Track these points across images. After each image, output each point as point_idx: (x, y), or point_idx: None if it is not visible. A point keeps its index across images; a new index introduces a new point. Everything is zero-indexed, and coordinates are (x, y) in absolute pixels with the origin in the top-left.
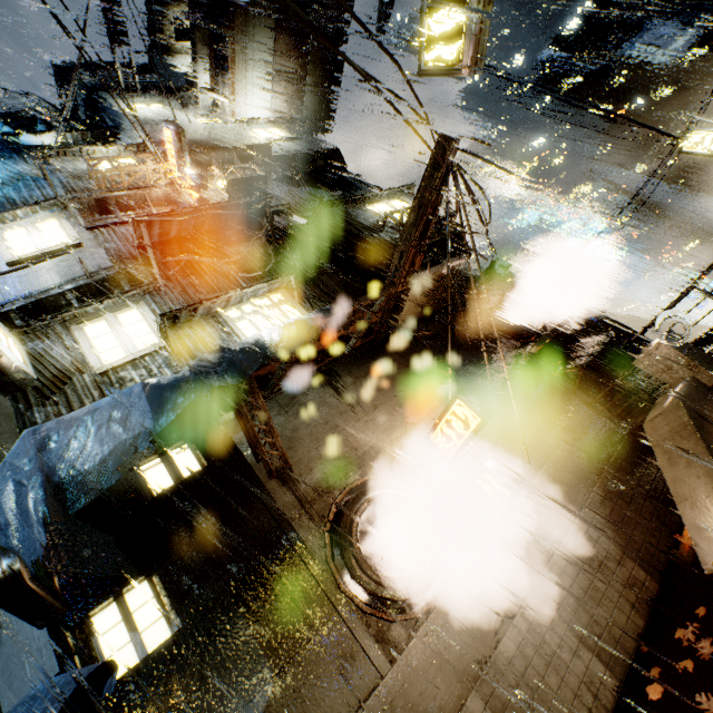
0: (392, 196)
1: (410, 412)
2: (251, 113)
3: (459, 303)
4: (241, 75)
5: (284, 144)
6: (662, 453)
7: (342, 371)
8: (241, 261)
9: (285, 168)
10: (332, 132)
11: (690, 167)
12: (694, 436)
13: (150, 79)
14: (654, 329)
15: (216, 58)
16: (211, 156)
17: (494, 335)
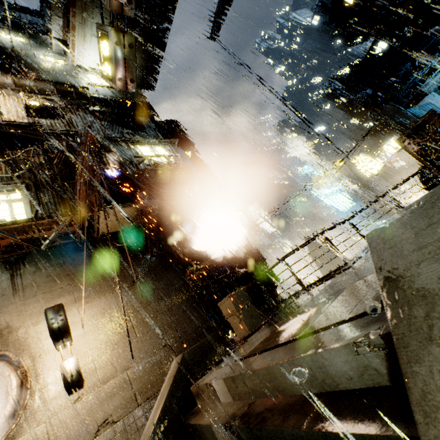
0: (158, 144)
1: (64, 303)
2: (89, 63)
3: (147, 230)
4: (80, 37)
5: (105, 90)
6: (162, 388)
7: (31, 261)
8: (12, 162)
9: (100, 105)
10: (154, 90)
11: (389, 168)
12: (169, 386)
13: (33, 21)
14: (337, 258)
15: (67, 21)
16: (34, 84)
17: (175, 254)
